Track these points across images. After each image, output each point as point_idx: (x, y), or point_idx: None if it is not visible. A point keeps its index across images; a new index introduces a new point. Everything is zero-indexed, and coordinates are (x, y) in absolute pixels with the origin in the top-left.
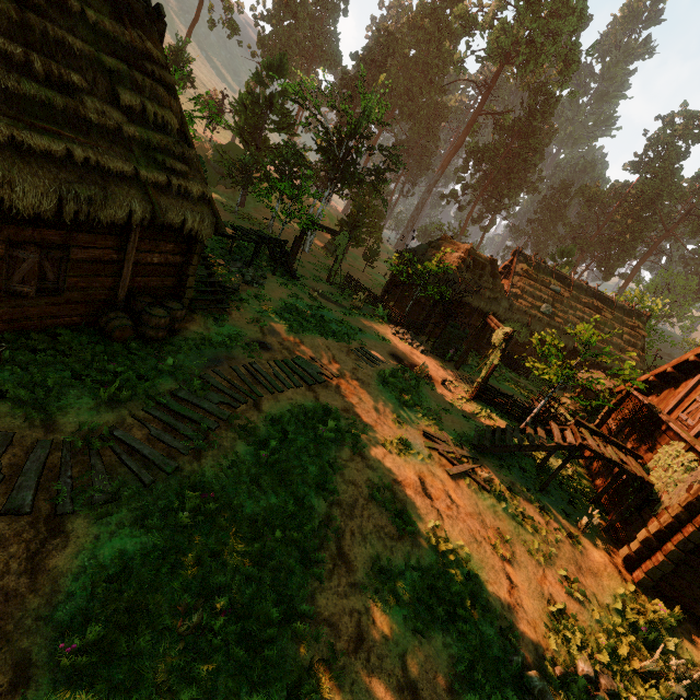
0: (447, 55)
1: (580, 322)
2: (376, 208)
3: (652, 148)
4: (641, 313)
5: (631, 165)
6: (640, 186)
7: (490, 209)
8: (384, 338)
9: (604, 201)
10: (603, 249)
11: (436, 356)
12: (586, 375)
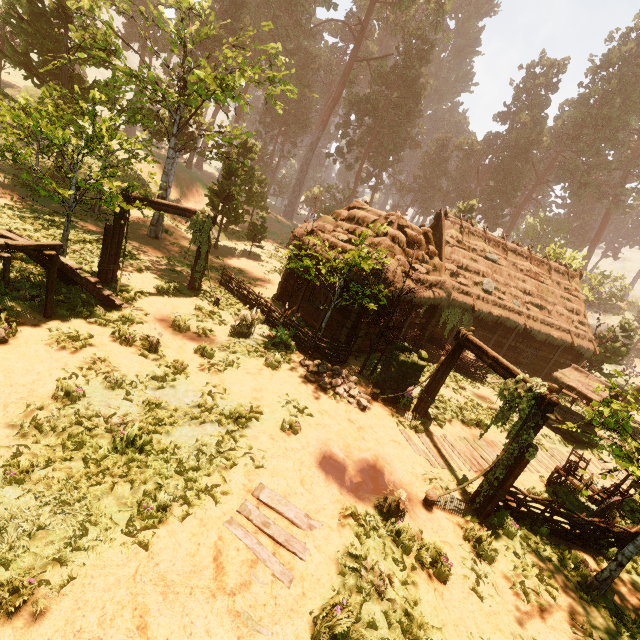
0: None
1: (523, 294)
2: (255, 170)
3: (520, 97)
4: (575, 273)
5: (502, 116)
6: (514, 135)
7: (377, 167)
8: (298, 407)
9: (481, 153)
10: (487, 201)
11: (383, 400)
12: (569, 378)
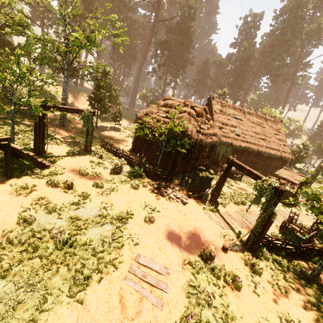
0: None
1: (255, 134)
2: (111, 84)
3: (242, 34)
4: (278, 120)
5: (233, 44)
6: (241, 54)
7: (174, 76)
8: (151, 208)
9: (225, 64)
10: (231, 88)
11: (194, 197)
12: (282, 173)
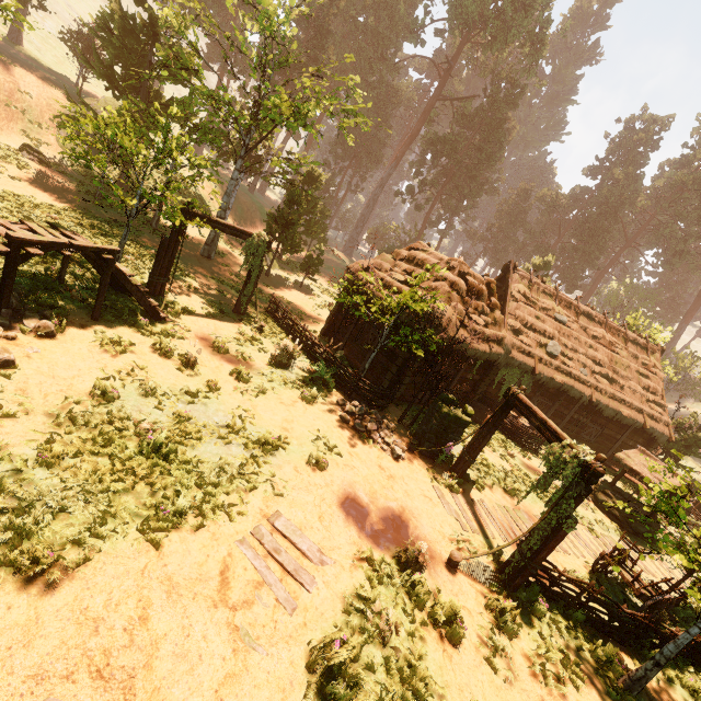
0: (401, 24)
1: (592, 363)
2: (318, 201)
3: (615, 152)
4: (655, 347)
5: (592, 170)
6: (604, 192)
7: (449, 210)
8: (328, 444)
9: (565, 207)
10: (566, 259)
11: (420, 453)
12: (633, 460)
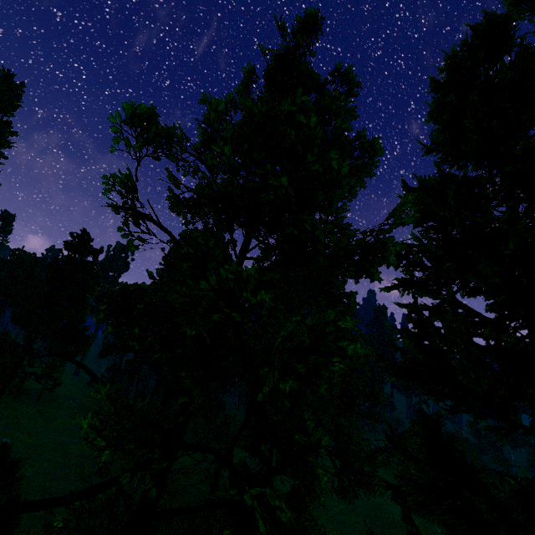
0: None
1: None
2: None
3: None
4: None
5: None
6: None
7: None
8: None
9: None
10: None
11: None
12: None
